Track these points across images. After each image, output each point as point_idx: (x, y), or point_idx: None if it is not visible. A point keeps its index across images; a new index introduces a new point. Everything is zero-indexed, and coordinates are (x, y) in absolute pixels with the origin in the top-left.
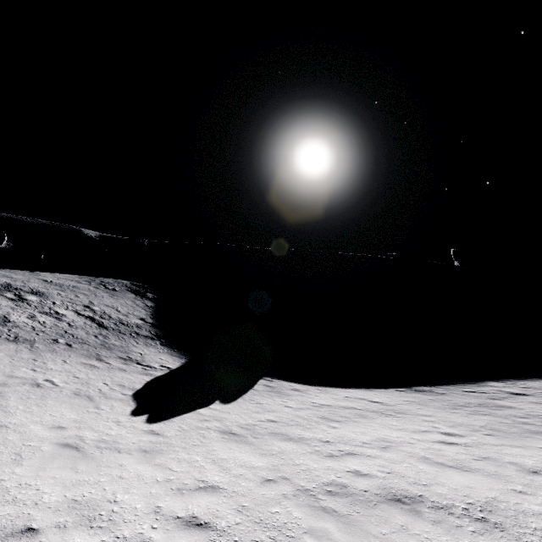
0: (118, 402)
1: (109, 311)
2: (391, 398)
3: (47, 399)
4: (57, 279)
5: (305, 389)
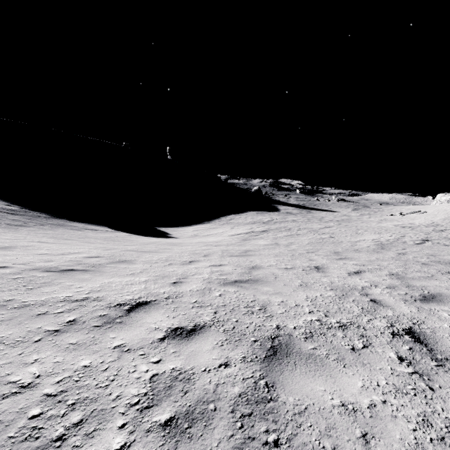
0: (150, 238)
1: None
2: (205, 226)
3: (137, 239)
4: None
5: (178, 229)
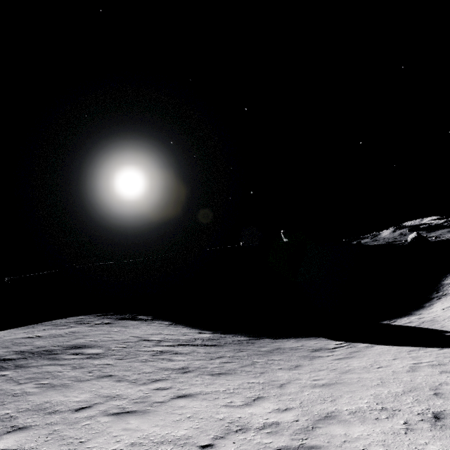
0: None
1: (167, 336)
2: None
3: None
4: (32, 333)
5: (420, 316)
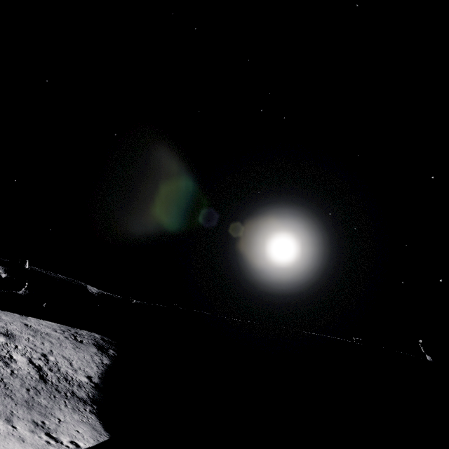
0: None
1: (62, 363)
2: None
3: None
4: (37, 325)
5: None
